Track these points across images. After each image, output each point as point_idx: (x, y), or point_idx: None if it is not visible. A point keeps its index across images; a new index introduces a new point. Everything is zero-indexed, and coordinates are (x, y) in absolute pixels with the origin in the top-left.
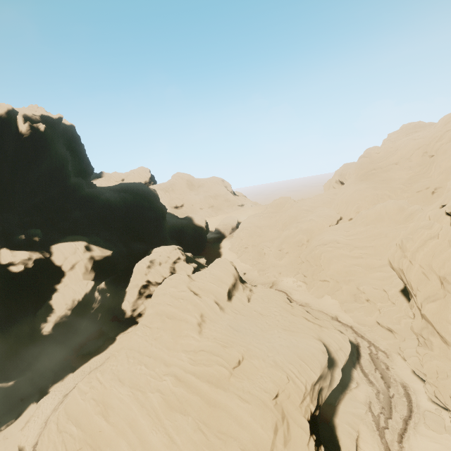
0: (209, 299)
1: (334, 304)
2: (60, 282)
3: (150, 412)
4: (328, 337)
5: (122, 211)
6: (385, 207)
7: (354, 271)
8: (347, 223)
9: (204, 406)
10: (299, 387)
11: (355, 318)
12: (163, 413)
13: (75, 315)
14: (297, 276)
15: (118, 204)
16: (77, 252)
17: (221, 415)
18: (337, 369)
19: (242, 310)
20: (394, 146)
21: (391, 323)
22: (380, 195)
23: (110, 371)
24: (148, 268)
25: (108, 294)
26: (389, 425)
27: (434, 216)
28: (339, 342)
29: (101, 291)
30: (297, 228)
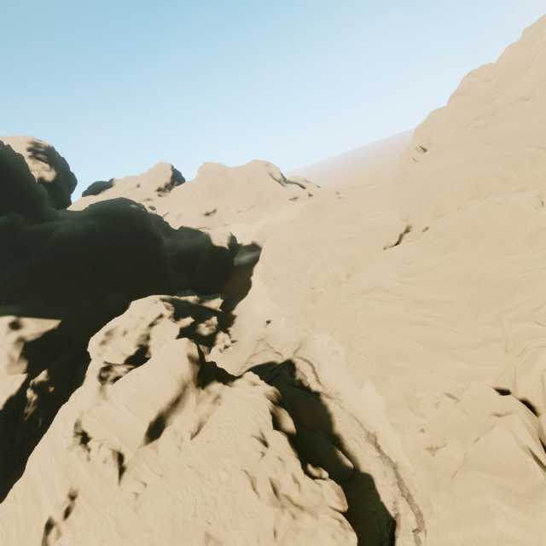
0: (105, 452)
1: (377, 403)
2: None
3: None
4: None
5: (89, 250)
6: (484, 212)
7: (409, 353)
8: (411, 245)
9: None
10: None
11: (406, 446)
12: None
13: (6, 424)
14: (334, 334)
15: (79, 241)
16: None
17: None
18: None
19: (170, 463)
20: (525, 56)
21: None
22: (484, 177)
23: None
24: (101, 344)
25: (50, 389)
26: None
27: None
28: None
29: (38, 386)
30: (332, 254)
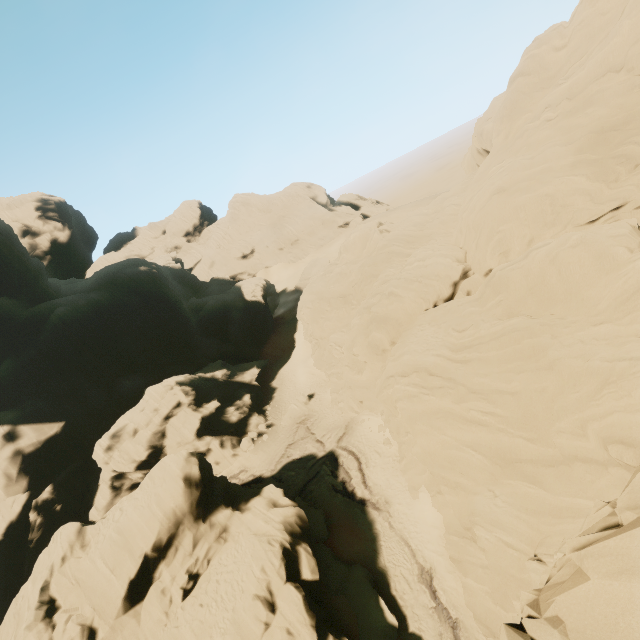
0: (72, 629)
1: (434, 523)
2: None
3: None
4: None
5: (95, 329)
6: (556, 259)
7: (464, 465)
8: (464, 302)
9: None
10: None
11: (469, 595)
12: None
13: (12, 553)
14: (384, 416)
15: (82, 320)
16: None
17: None
18: None
19: (153, 639)
20: (613, 3)
21: None
22: (561, 196)
23: None
24: (107, 451)
25: (57, 508)
26: None
27: None
28: None
29: (43, 505)
30: (371, 313)
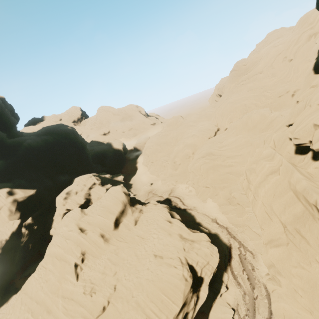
0: (94, 234)
1: (214, 206)
2: None
3: None
4: (196, 256)
5: (46, 152)
6: (250, 117)
7: (226, 179)
8: (221, 135)
9: None
10: None
11: (230, 219)
12: None
13: (9, 250)
14: (188, 183)
15: (40, 147)
16: (0, 199)
17: None
18: (205, 286)
19: (126, 236)
20: (258, 56)
21: (255, 227)
22: (248, 104)
23: None
24: (65, 199)
25: (35, 227)
26: None
27: (278, 141)
28: (207, 258)
29: (28, 226)
30: (184, 144)
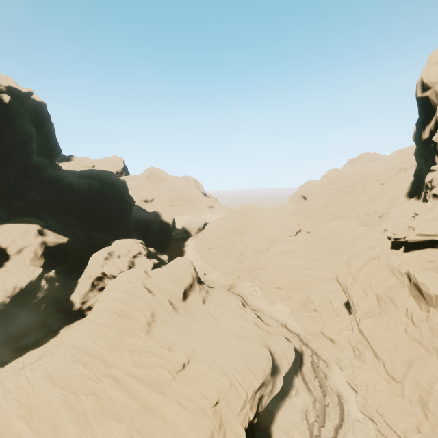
0: (163, 298)
1: (285, 311)
2: (3, 266)
3: (80, 417)
4: (274, 344)
5: (87, 198)
6: (339, 225)
7: (306, 281)
8: (304, 236)
9: (140, 412)
10: (240, 395)
11: (302, 326)
12: (94, 418)
13: (15, 303)
14: (254, 281)
15: (82, 190)
16: (28, 235)
17: (157, 422)
18: (280, 377)
19: (196, 311)
20: (352, 171)
21: (333, 333)
22: (336, 213)
23: (43, 369)
24: (105, 259)
25: (56, 284)
26: (321, 433)
27: (377, 239)
28: (284, 350)
29: (49, 279)
30: (260, 235)
